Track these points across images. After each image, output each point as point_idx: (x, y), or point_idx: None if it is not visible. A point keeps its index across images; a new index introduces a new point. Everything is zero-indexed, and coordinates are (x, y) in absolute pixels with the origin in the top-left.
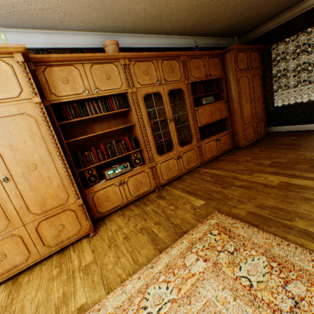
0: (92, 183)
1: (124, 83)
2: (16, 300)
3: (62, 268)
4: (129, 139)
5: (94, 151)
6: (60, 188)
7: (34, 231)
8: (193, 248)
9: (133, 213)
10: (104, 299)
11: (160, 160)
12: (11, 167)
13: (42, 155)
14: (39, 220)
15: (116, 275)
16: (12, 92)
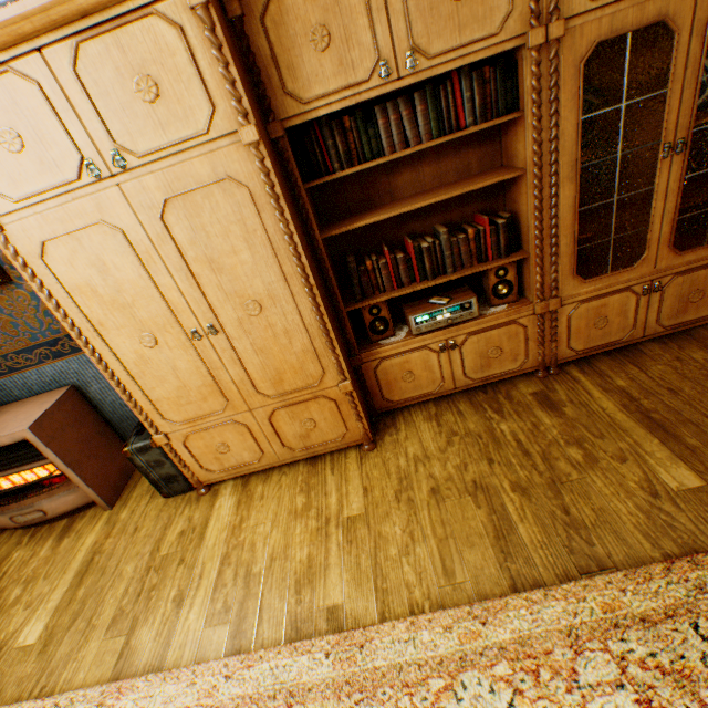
0: (377, 336)
1: (518, 5)
2: (246, 526)
3: (309, 499)
4: (491, 221)
5: (387, 260)
6: (307, 355)
7: (266, 422)
8: (612, 634)
9: (461, 425)
10: (373, 627)
11: (578, 295)
12: (217, 307)
13: (270, 283)
14: (272, 406)
15: (400, 581)
16: (194, 120)
